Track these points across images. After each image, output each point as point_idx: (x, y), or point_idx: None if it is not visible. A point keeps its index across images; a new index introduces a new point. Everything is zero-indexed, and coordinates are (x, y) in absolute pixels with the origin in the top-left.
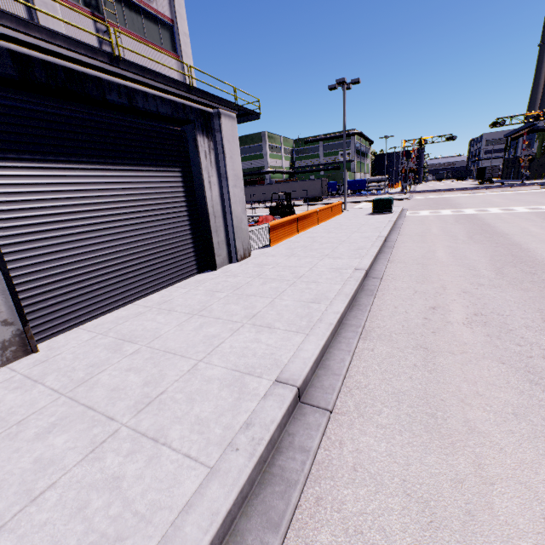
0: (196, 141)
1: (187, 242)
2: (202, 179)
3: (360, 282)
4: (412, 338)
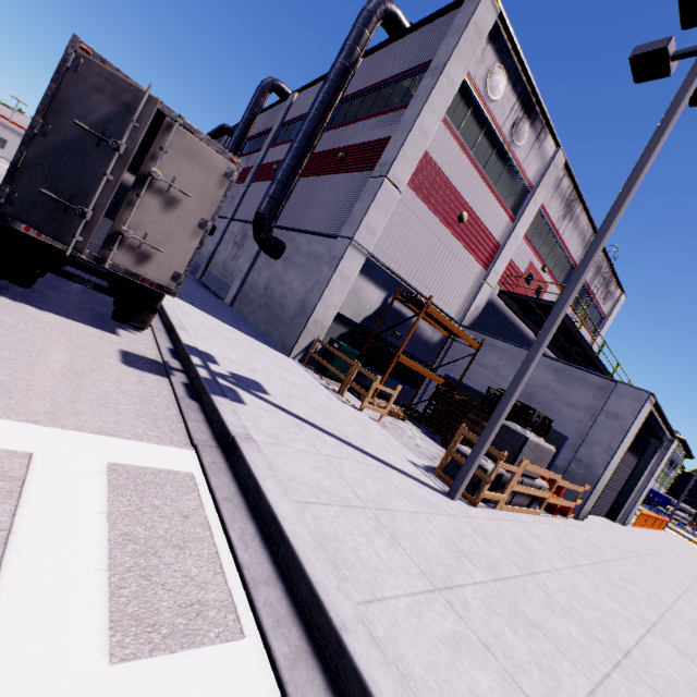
0: (656, 451)
1: (614, 497)
2: (645, 470)
3: None
4: None
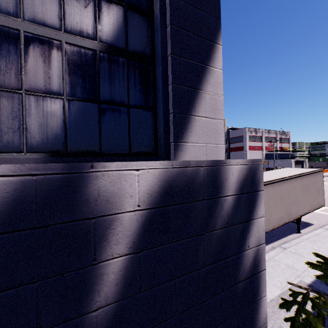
0: (303, 162)
1: None
2: (303, 165)
3: (324, 176)
4: (326, 177)
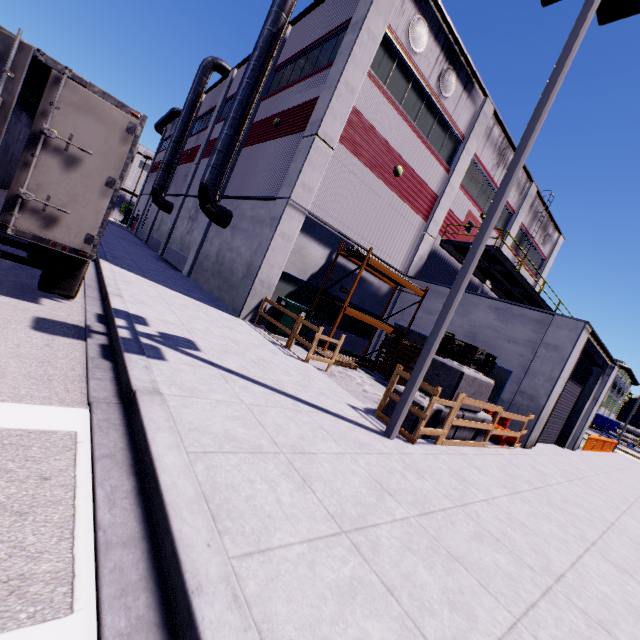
0: (598, 378)
1: (562, 424)
2: (589, 397)
3: None
4: None
